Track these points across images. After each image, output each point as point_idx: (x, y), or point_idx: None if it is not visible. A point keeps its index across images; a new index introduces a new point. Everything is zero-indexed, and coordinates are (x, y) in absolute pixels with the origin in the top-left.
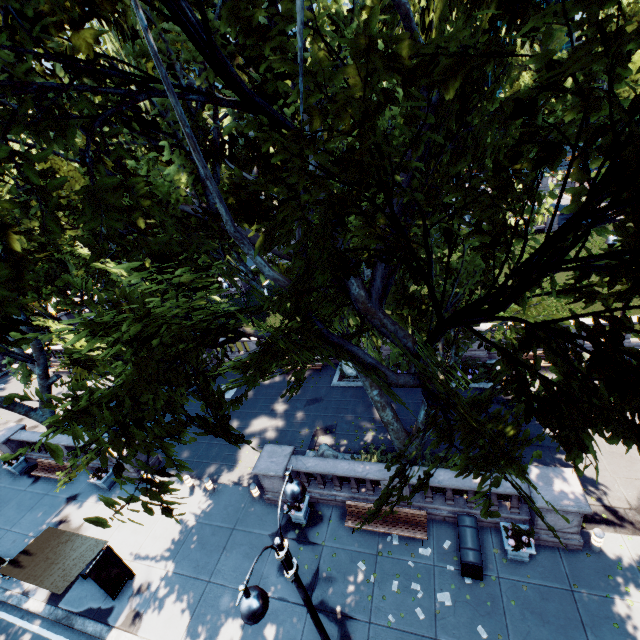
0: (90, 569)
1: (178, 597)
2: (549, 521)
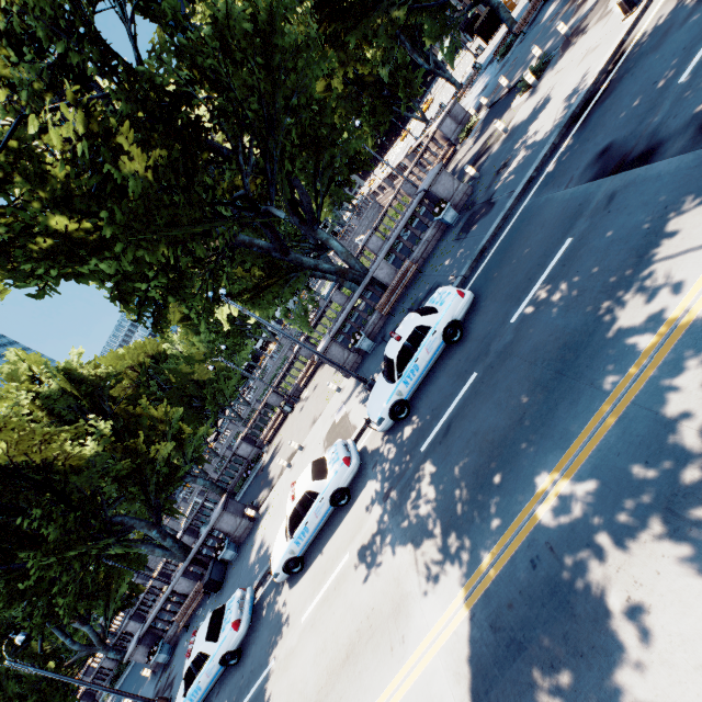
0: None
1: None
2: (228, 527)
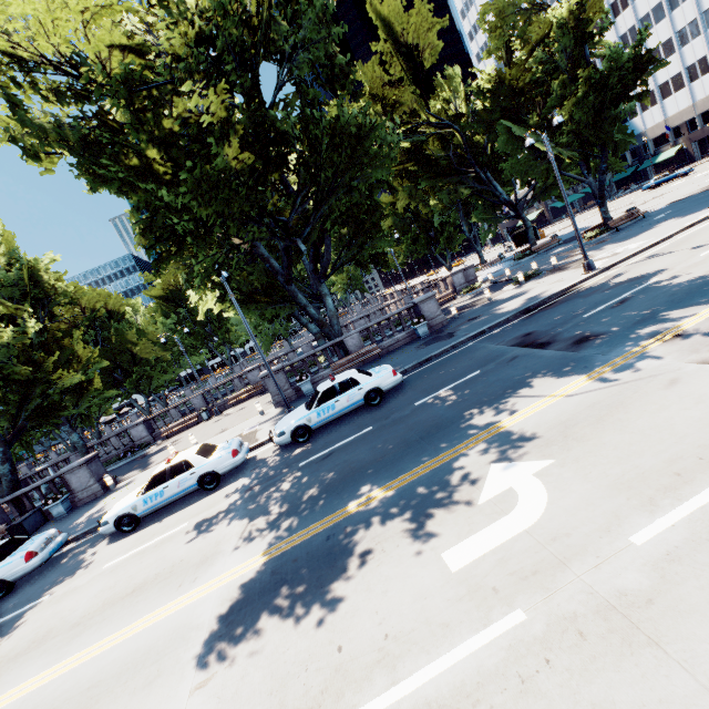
0: None
1: None
2: (77, 483)
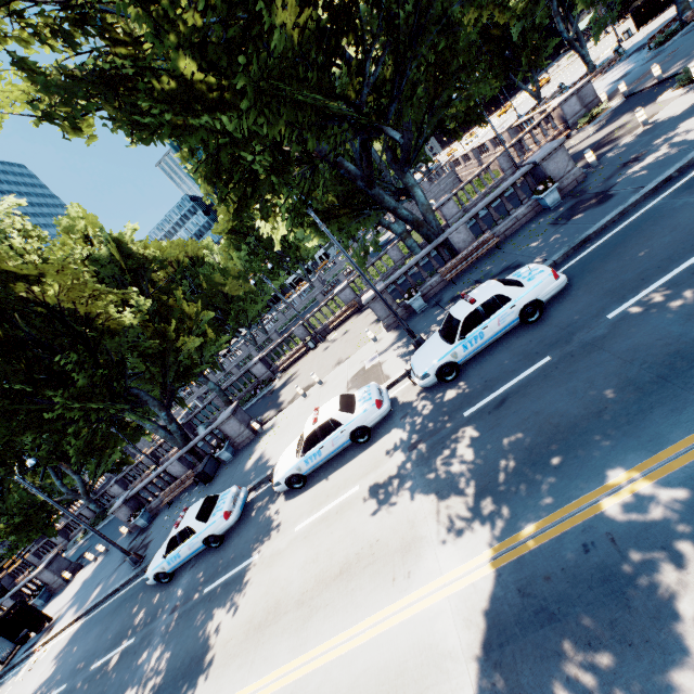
0: (10, 615)
1: (74, 605)
2: (232, 431)
